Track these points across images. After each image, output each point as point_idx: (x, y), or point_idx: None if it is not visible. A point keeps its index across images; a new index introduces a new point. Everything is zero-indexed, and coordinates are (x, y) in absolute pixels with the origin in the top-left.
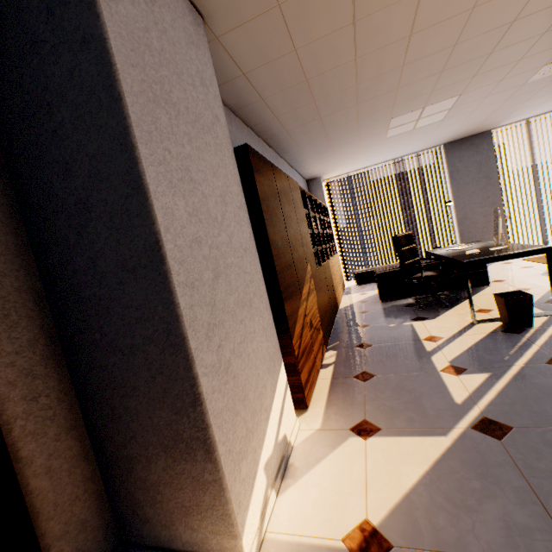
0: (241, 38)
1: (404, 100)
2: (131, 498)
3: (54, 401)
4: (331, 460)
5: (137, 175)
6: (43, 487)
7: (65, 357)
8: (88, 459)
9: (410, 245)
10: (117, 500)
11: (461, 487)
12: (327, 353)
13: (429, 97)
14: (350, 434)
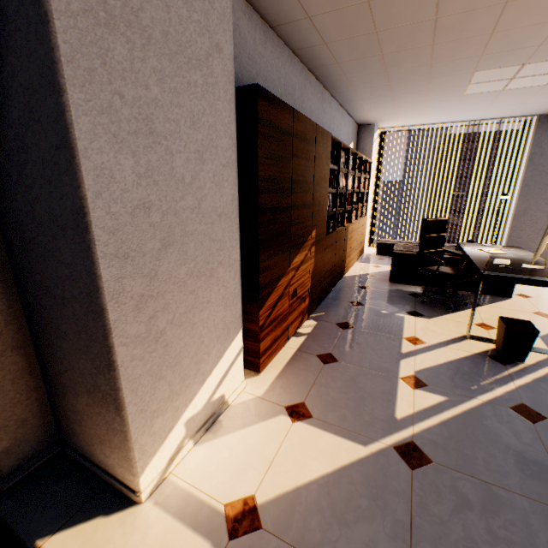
0: None
1: (498, 50)
2: (66, 413)
3: (2, 323)
4: (254, 430)
5: (64, 126)
6: None
7: (16, 285)
8: (34, 374)
9: (439, 233)
10: (57, 410)
11: (348, 500)
12: (307, 321)
13: (535, 52)
14: (283, 412)
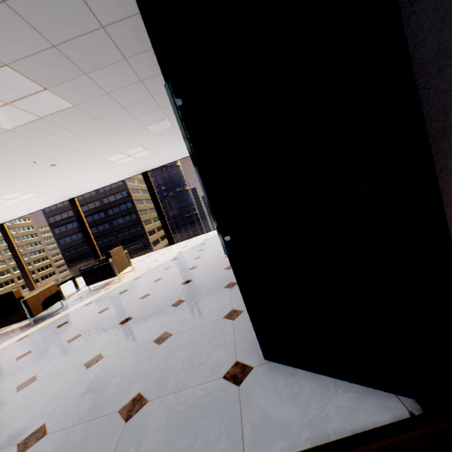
0: None
1: None
2: None
3: None
4: None
5: None
6: None
7: None
8: None
9: None
10: None
11: None
12: None
13: None
14: None
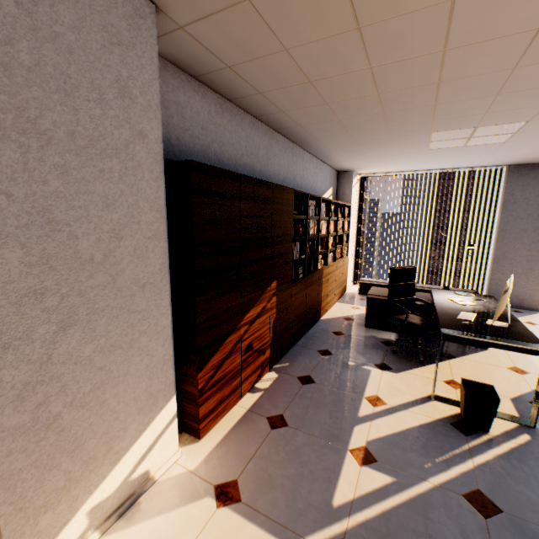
0: (212, 30)
1: (446, 116)
2: None
3: None
4: (172, 517)
5: None
6: None
7: None
8: None
9: (409, 280)
10: None
11: None
12: (268, 373)
13: (483, 118)
14: (211, 492)
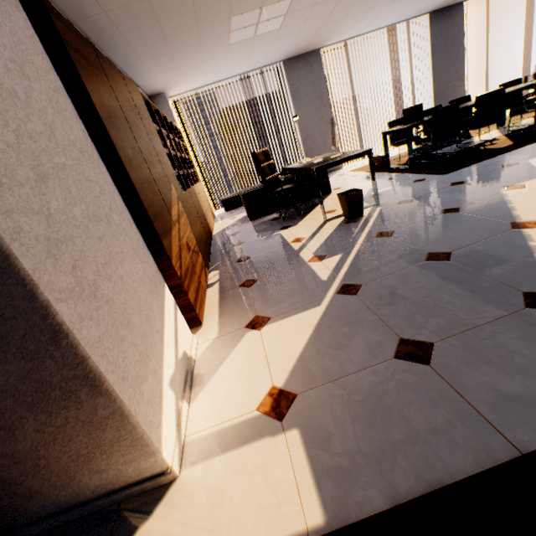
0: None
1: None
2: None
3: None
4: (234, 356)
5: None
6: None
7: None
8: None
9: (268, 162)
10: None
11: (336, 335)
12: (210, 274)
13: None
14: (246, 331)
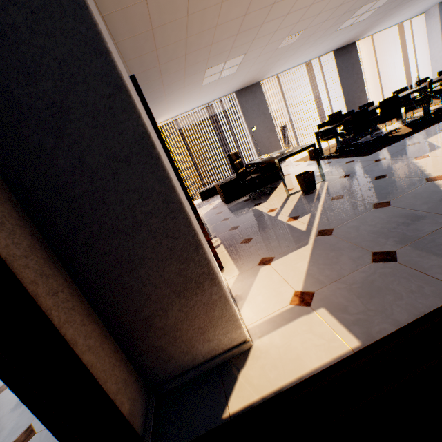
0: None
1: (215, 54)
2: (153, 349)
3: (68, 296)
4: (258, 281)
5: (116, 76)
6: (92, 361)
7: (58, 260)
8: (107, 337)
9: (238, 160)
10: (140, 359)
11: (327, 258)
12: (212, 240)
13: (229, 54)
14: (260, 267)
